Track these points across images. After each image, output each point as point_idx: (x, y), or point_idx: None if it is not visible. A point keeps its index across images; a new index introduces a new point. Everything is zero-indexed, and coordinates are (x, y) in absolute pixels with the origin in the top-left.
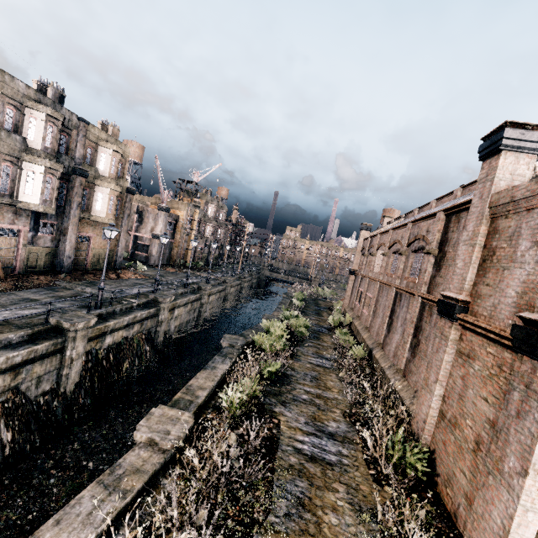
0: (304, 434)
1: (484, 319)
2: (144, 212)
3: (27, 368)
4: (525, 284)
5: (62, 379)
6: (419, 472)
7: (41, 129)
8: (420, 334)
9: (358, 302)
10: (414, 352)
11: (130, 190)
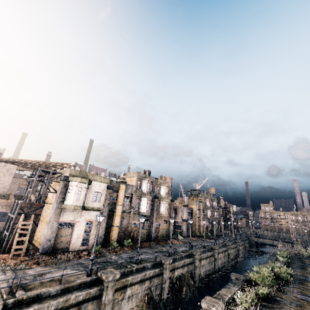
0: None
1: None
2: (176, 208)
3: (153, 279)
4: None
5: (162, 289)
6: None
7: (146, 185)
8: None
9: None
10: None
11: (172, 200)
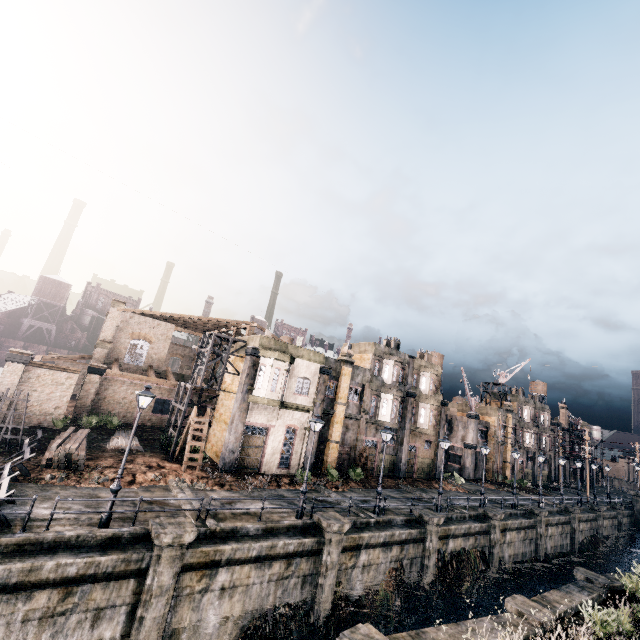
0: None
1: None
2: (452, 420)
3: (406, 547)
4: None
5: (424, 568)
6: None
7: (391, 370)
8: None
9: None
10: None
11: (444, 402)
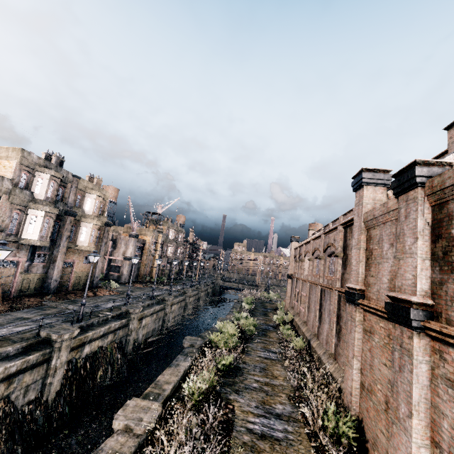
0: (255, 416)
1: (374, 301)
2: (117, 239)
3: (19, 378)
4: (391, 273)
5: (46, 388)
6: (351, 439)
7: (45, 185)
8: (341, 320)
9: (296, 301)
10: (339, 337)
11: (108, 223)
